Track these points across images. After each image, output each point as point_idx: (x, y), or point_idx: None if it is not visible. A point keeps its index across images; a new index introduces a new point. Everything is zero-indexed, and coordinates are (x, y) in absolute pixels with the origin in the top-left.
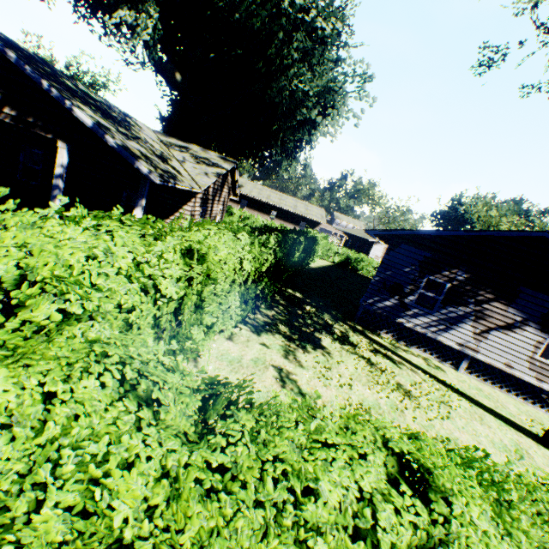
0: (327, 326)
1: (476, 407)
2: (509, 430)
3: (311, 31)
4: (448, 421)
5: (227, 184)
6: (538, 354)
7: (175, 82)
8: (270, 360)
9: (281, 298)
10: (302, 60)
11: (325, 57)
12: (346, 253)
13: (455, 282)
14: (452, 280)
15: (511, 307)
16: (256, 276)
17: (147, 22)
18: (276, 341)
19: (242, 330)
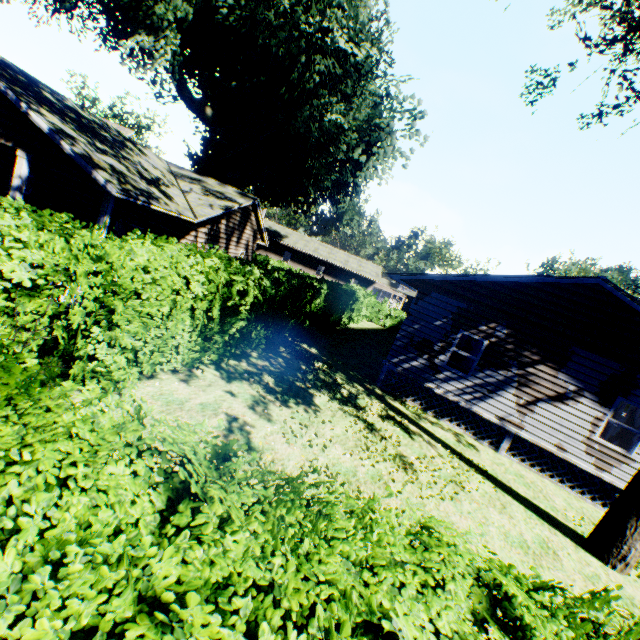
0: (333, 384)
1: (504, 493)
2: (540, 524)
3: (344, 58)
4: (450, 503)
5: (251, 224)
6: (596, 434)
7: (205, 117)
8: (227, 408)
9: (288, 351)
10: (334, 89)
11: (366, 89)
12: (399, 316)
13: (495, 339)
14: (491, 336)
15: (562, 372)
16: (218, 306)
17: (167, 49)
18: (249, 391)
19: (208, 374)
